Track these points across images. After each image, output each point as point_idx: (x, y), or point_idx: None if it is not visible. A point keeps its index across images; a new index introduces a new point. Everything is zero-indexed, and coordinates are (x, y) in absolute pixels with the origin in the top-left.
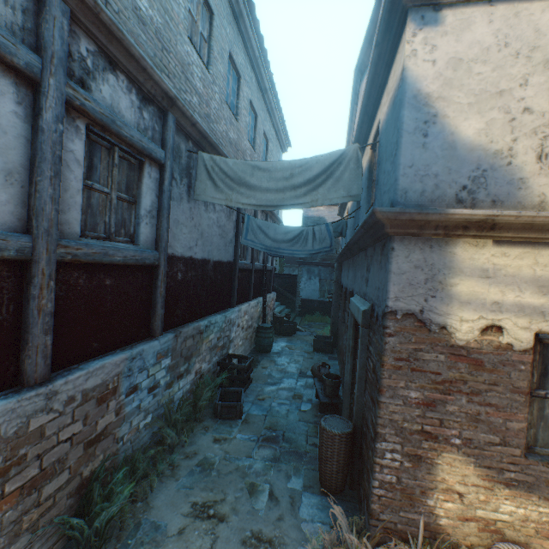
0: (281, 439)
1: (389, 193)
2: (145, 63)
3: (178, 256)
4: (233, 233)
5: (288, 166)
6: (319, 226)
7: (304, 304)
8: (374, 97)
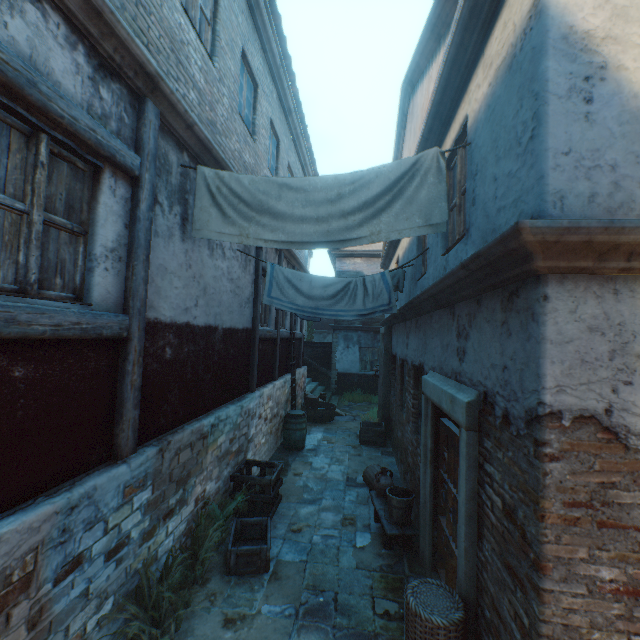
0: (334, 609)
1: (521, 204)
2: (99, 1)
3: (166, 321)
4: (251, 290)
5: (334, 183)
6: (372, 275)
7: (341, 380)
8: (454, 85)
